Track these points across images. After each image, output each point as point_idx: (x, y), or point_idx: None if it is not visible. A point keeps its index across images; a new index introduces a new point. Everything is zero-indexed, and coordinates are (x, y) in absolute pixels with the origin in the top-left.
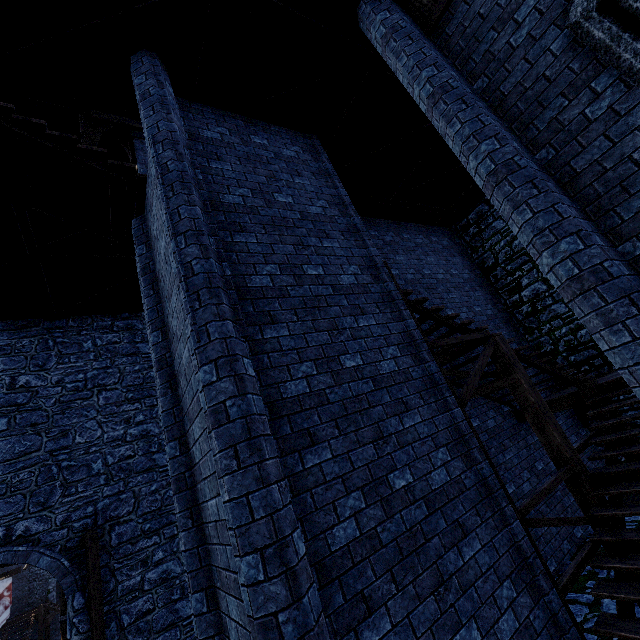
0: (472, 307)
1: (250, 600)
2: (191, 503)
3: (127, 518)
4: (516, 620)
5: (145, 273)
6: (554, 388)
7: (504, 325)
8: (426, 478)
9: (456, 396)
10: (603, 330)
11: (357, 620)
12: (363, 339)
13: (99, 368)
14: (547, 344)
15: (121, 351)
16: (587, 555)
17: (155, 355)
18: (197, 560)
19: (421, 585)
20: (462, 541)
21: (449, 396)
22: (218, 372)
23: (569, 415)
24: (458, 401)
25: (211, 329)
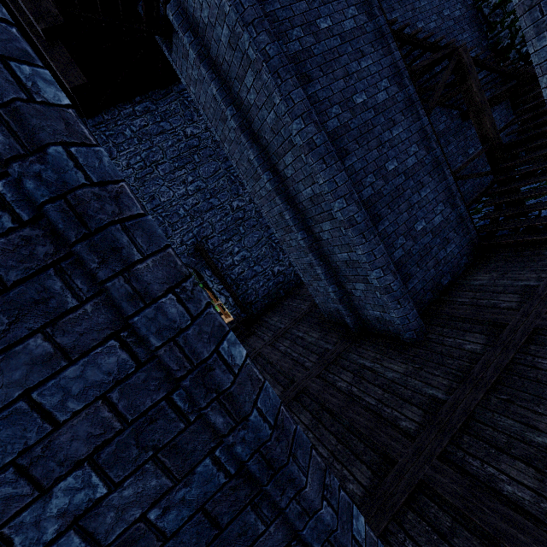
0: (441, 12)
1: (342, 214)
2: (287, 198)
3: (212, 236)
4: (442, 218)
5: (202, 60)
6: (499, 85)
7: (469, 26)
8: (404, 163)
9: (425, 109)
10: (534, 39)
11: (375, 223)
12: (365, 79)
13: (146, 149)
14: (505, 39)
15: (152, 132)
16: (486, 190)
17: (236, 124)
18: (297, 220)
19: (401, 209)
20: (421, 190)
21: (420, 110)
22: (304, 122)
23: (505, 107)
24: (426, 112)
25: (293, 96)
